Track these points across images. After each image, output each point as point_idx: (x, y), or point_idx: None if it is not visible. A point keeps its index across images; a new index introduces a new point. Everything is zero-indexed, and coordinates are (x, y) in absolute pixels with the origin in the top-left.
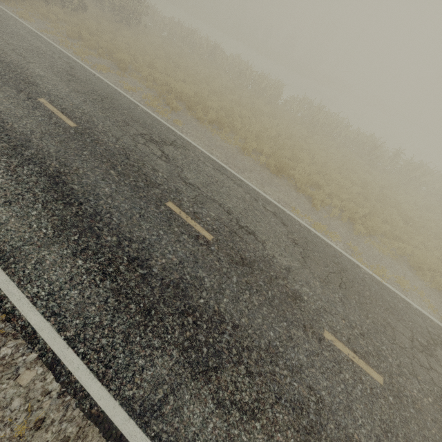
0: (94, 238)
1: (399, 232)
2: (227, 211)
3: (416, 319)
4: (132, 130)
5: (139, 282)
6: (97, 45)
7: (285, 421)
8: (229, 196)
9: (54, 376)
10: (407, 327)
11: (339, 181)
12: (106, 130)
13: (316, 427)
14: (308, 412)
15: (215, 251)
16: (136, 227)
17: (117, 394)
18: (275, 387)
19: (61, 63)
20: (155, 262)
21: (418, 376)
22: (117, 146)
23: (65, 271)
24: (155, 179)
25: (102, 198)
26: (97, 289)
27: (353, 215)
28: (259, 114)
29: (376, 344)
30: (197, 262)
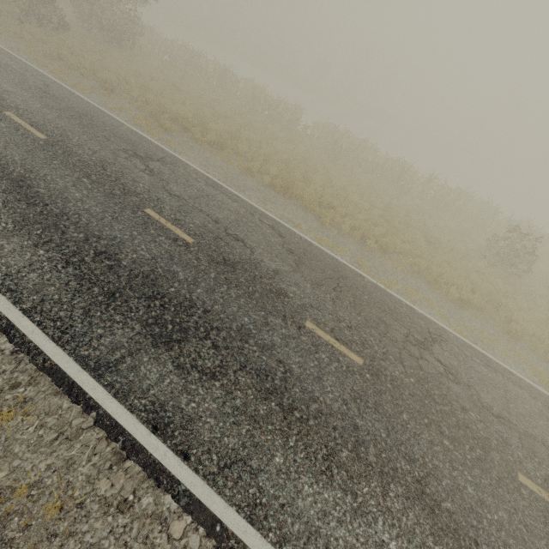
0: (59, 234)
1: (421, 252)
2: (215, 221)
3: (418, 321)
4: (114, 145)
5: (105, 271)
6: (81, 66)
7: (247, 383)
8: (220, 208)
9: (8, 338)
10: (404, 326)
11: (358, 204)
12: (82, 144)
13: (280, 390)
14: (273, 379)
15: (195, 251)
16: (107, 227)
17: (72, 353)
18: (242, 358)
19: (34, 81)
20: (124, 257)
21: (405, 362)
22: (94, 158)
23: (25, 258)
24: (134, 189)
25: (71, 201)
26: (59, 274)
27: (366, 233)
28: (272, 138)
29: (363, 335)
30: (172, 259)
